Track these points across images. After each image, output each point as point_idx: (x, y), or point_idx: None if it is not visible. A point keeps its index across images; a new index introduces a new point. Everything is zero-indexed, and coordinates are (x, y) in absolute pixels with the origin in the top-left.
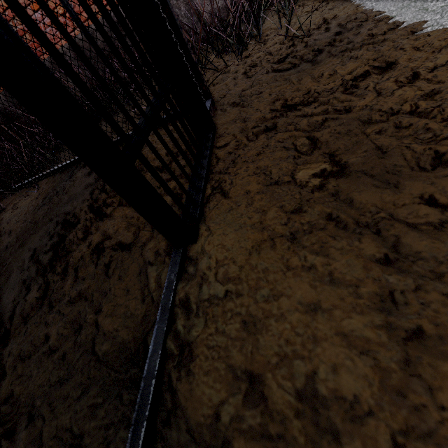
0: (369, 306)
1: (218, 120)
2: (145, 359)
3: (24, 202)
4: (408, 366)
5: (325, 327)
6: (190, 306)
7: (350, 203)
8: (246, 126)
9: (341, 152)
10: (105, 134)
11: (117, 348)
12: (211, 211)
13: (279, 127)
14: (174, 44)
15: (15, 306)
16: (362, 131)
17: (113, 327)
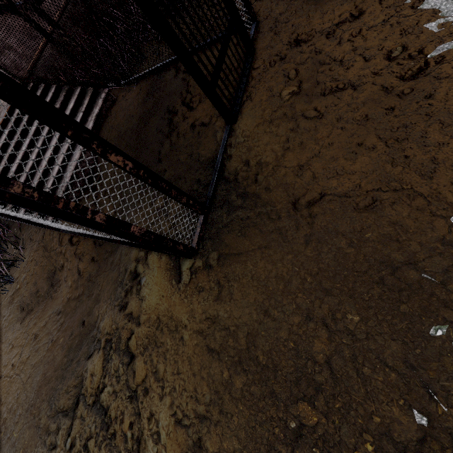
0: (282, 142)
1: (258, 44)
2: (216, 160)
3: (130, 95)
4: (283, 155)
5: (268, 147)
6: (231, 145)
7: (294, 108)
8: (272, 52)
9: (305, 81)
10: (208, 80)
11: (206, 159)
12: (244, 109)
13: (287, 58)
14: (233, 2)
15: (158, 150)
16: (317, 69)
17: (205, 153)
